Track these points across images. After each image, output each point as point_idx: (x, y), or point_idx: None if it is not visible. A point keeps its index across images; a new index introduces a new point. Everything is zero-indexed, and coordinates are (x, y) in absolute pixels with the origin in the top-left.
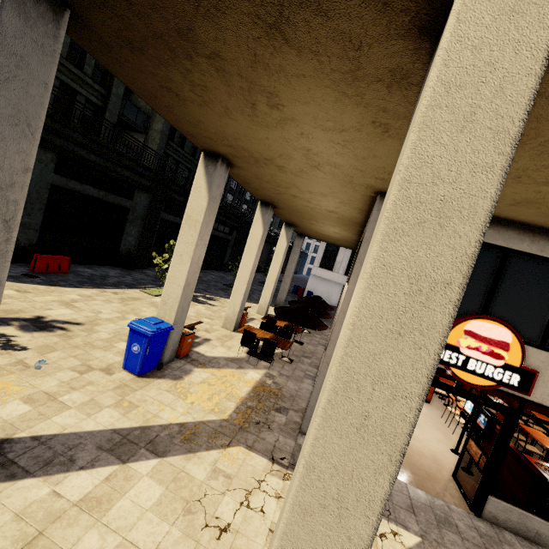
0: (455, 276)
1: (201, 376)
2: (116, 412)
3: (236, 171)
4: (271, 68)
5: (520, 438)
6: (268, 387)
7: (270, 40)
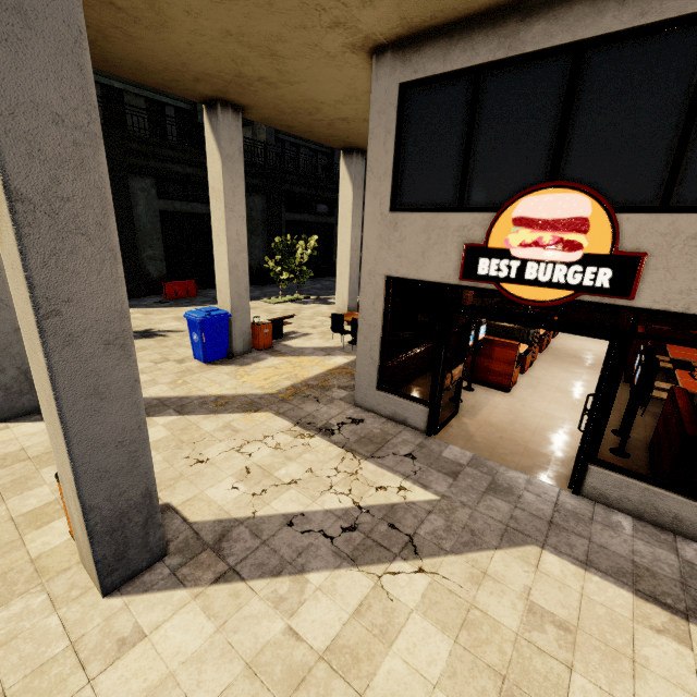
0: None
1: (272, 362)
2: (167, 387)
3: (257, 114)
4: None
5: None
6: (350, 369)
7: None
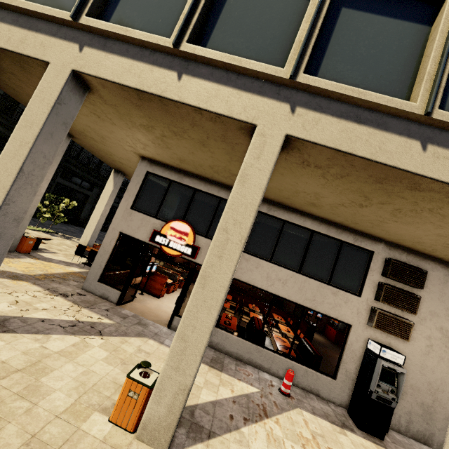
0: (32, 141)
1: (30, 261)
2: None
3: (79, 141)
4: (36, 82)
5: (246, 318)
6: (81, 275)
7: (26, 72)
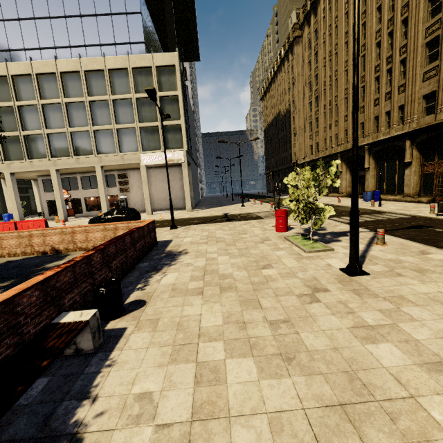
0: (13, 189)
1: None
2: None
3: None
4: None
5: None
6: None
7: None
